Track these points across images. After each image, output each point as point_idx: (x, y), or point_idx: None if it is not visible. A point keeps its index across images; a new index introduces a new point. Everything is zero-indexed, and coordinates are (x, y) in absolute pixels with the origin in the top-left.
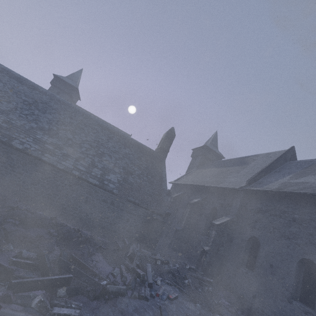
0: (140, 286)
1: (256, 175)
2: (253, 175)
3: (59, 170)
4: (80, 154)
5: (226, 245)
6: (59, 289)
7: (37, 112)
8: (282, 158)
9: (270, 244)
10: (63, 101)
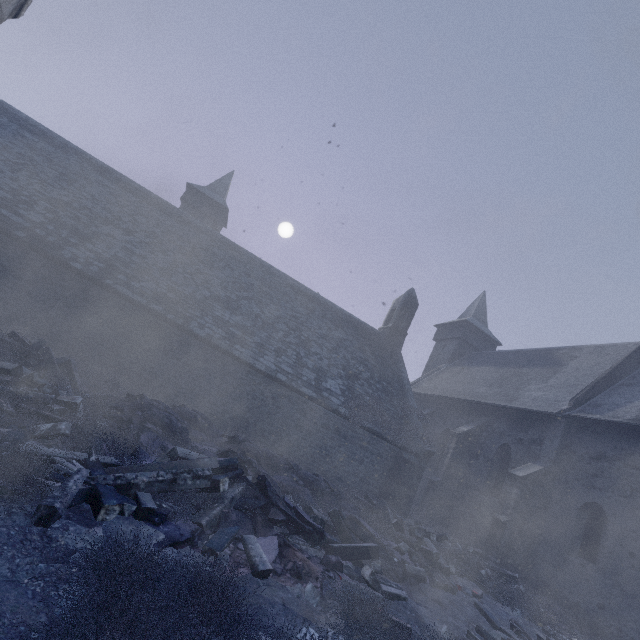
0: (434, 572)
1: (588, 389)
2: (580, 388)
3: (256, 372)
4: (279, 343)
5: (537, 515)
6: (372, 562)
7: (202, 268)
8: (632, 359)
9: (628, 516)
10: (229, 243)
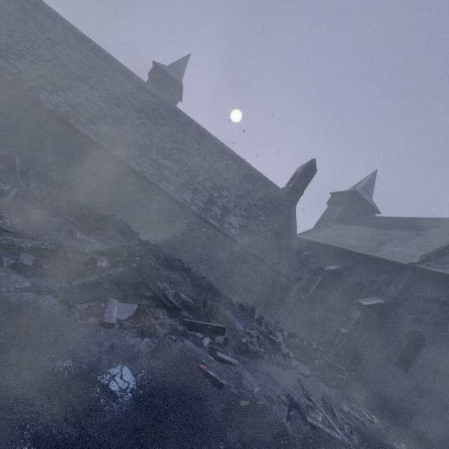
0: (274, 354)
1: (439, 250)
2: (433, 249)
3: (176, 203)
4: (197, 185)
5: (371, 333)
6: (217, 336)
7: (148, 122)
8: None
9: (442, 345)
10: (174, 107)
